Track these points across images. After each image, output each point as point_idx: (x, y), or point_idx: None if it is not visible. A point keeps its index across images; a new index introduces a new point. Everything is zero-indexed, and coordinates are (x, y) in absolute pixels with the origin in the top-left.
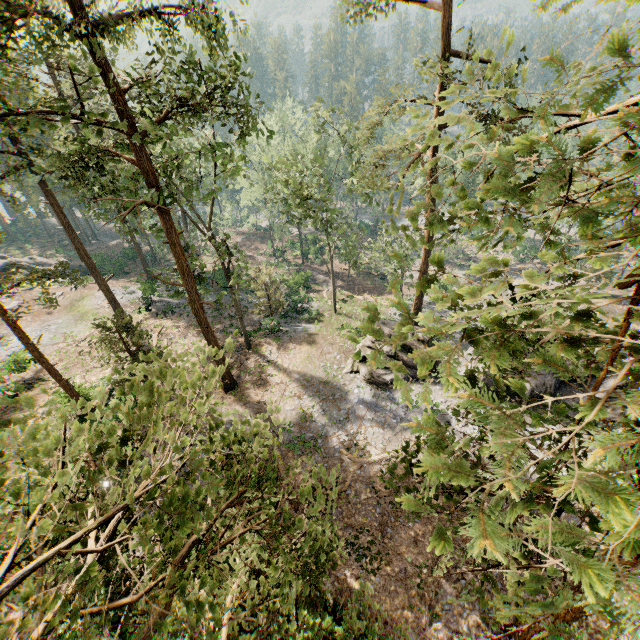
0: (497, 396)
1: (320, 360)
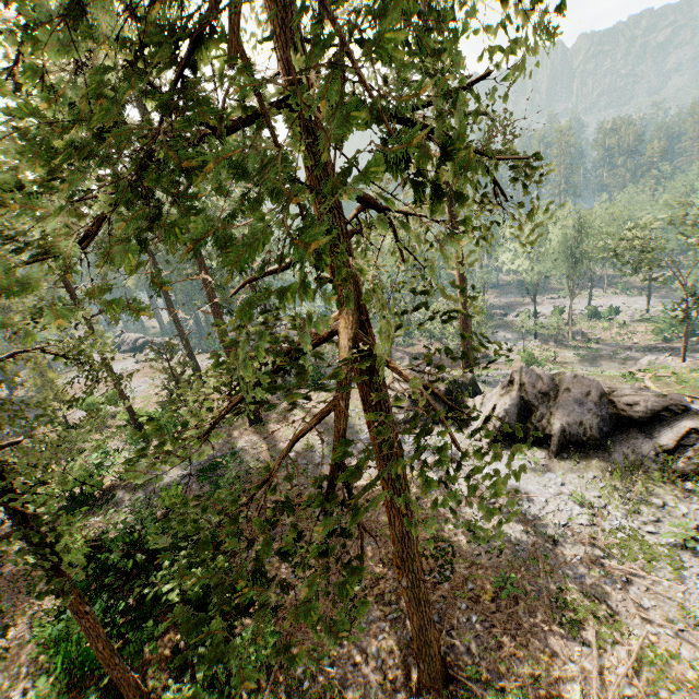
0: (526, 441)
1: None
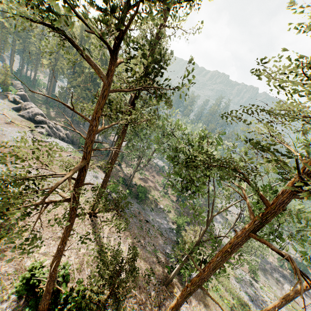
0: None
1: None
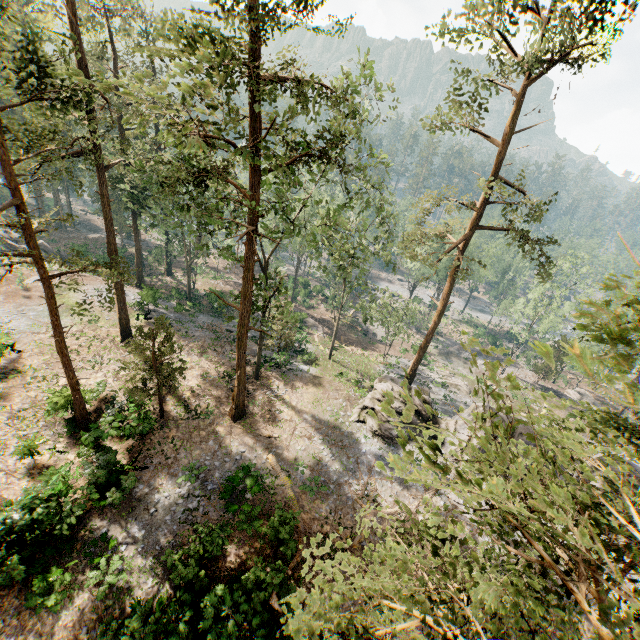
0: None
1: (327, 404)
